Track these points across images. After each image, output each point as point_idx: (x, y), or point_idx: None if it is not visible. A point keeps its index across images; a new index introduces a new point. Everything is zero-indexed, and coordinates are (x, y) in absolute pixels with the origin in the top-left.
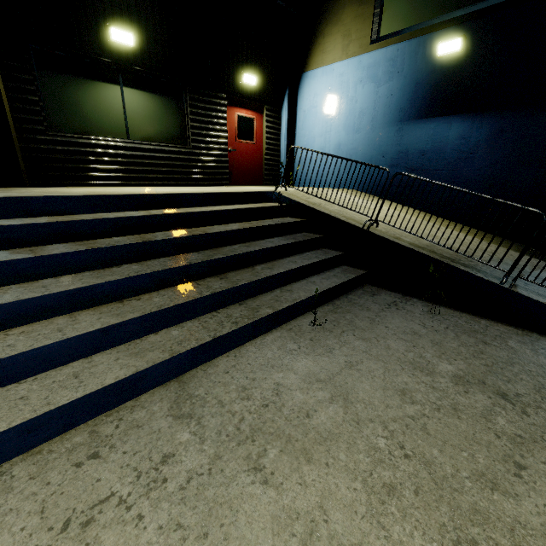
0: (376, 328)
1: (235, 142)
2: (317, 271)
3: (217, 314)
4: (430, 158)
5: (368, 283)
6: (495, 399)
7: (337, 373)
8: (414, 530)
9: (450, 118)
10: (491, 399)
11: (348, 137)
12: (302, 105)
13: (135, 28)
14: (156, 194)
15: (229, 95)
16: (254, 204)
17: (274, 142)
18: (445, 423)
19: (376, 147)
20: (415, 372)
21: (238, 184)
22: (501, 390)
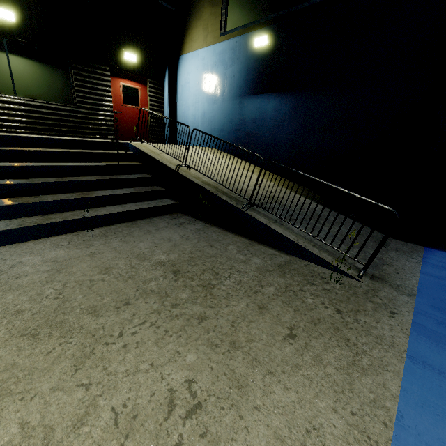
0: (145, 236)
1: (120, 105)
2: (136, 200)
3: (15, 220)
4: (258, 125)
5: (180, 212)
6: (167, 273)
7: (74, 258)
8: (4, 329)
9: (269, 95)
10: (164, 273)
11: (209, 107)
12: (180, 81)
13: (17, 8)
14: (5, 135)
15: (114, 68)
16: (109, 151)
17: (158, 108)
18: (111, 284)
19: (226, 115)
20: (133, 259)
21: (125, 140)
22: (179, 269)
